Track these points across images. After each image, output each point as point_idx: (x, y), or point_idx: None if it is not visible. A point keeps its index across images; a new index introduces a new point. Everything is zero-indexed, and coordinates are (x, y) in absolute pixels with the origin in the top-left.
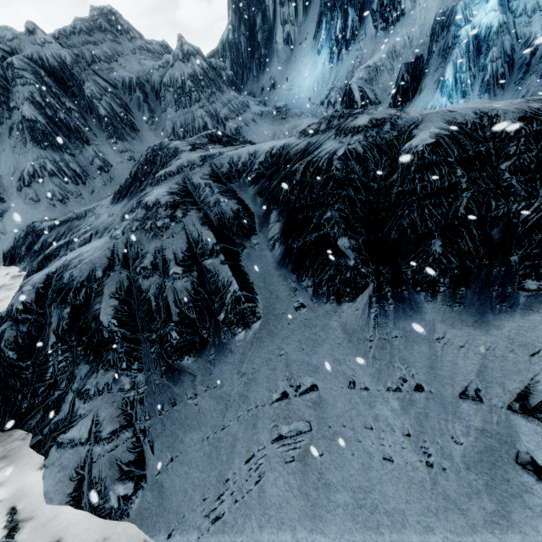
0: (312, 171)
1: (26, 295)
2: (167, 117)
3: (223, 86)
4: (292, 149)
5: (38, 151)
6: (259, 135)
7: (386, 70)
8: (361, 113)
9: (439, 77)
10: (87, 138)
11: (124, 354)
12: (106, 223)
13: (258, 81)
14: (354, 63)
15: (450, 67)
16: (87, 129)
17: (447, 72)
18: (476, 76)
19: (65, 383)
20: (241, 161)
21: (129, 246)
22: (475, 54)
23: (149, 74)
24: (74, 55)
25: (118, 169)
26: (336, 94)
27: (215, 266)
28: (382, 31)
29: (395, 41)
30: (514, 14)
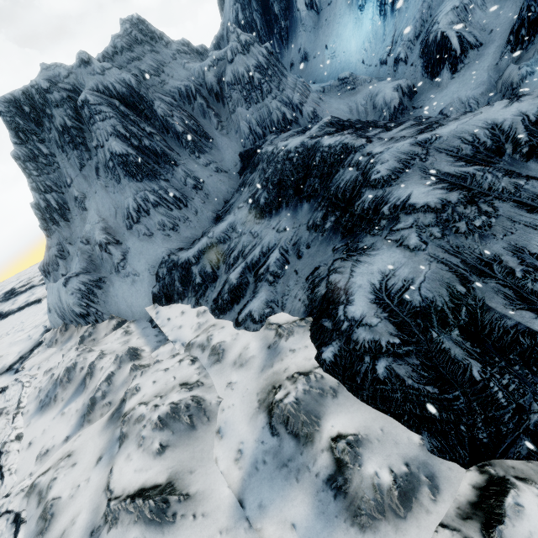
0: None
1: (385, 328)
2: (238, 117)
3: (283, 70)
4: None
5: (135, 184)
6: (334, 113)
7: (477, 7)
8: None
9: None
10: (173, 159)
11: None
12: (286, 239)
13: (283, 57)
14: (421, 8)
15: None
16: (170, 151)
17: None
18: None
19: (537, 405)
20: (484, 138)
21: (457, 253)
22: None
23: (200, 78)
24: (134, 76)
25: (210, 184)
26: (405, 48)
27: None
28: None
29: None
30: None
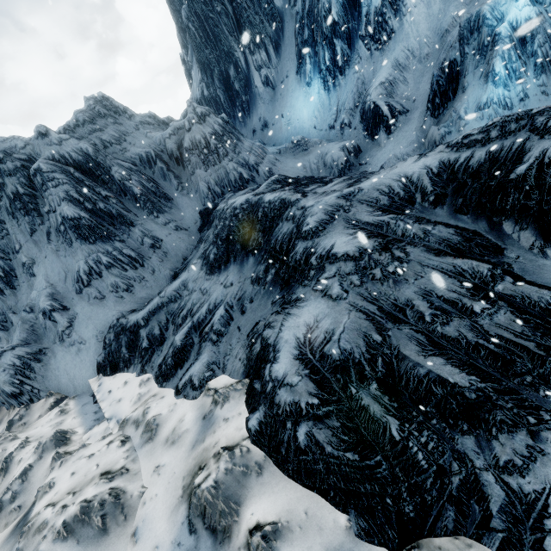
0: (550, 172)
1: (305, 387)
2: (197, 178)
3: (240, 136)
4: (470, 162)
5: (87, 247)
6: (290, 171)
7: (400, 82)
8: (550, 109)
9: (484, 72)
10: (130, 220)
11: (516, 408)
12: (232, 294)
13: (246, 125)
14: (357, 84)
15: (498, 61)
16: (127, 212)
17: (497, 66)
18: (526, 63)
19: (456, 464)
20: (398, 189)
21: (374, 300)
22: (519, 45)
23: (161, 145)
24: (92, 145)
25: (169, 242)
26: (347, 115)
27: (512, 289)
28: (377, 51)
29: (396, 56)
30: (544, 5)
